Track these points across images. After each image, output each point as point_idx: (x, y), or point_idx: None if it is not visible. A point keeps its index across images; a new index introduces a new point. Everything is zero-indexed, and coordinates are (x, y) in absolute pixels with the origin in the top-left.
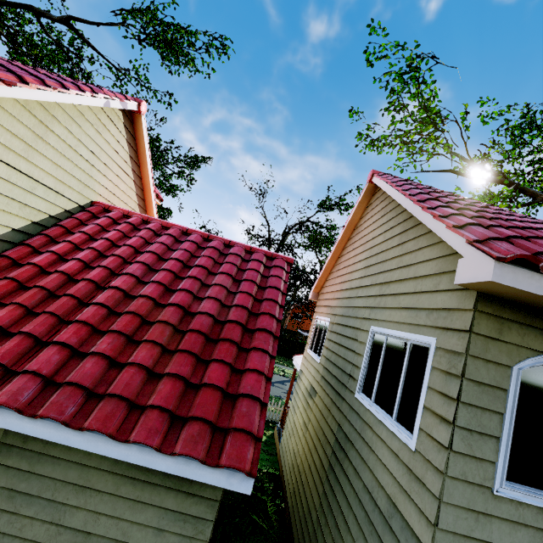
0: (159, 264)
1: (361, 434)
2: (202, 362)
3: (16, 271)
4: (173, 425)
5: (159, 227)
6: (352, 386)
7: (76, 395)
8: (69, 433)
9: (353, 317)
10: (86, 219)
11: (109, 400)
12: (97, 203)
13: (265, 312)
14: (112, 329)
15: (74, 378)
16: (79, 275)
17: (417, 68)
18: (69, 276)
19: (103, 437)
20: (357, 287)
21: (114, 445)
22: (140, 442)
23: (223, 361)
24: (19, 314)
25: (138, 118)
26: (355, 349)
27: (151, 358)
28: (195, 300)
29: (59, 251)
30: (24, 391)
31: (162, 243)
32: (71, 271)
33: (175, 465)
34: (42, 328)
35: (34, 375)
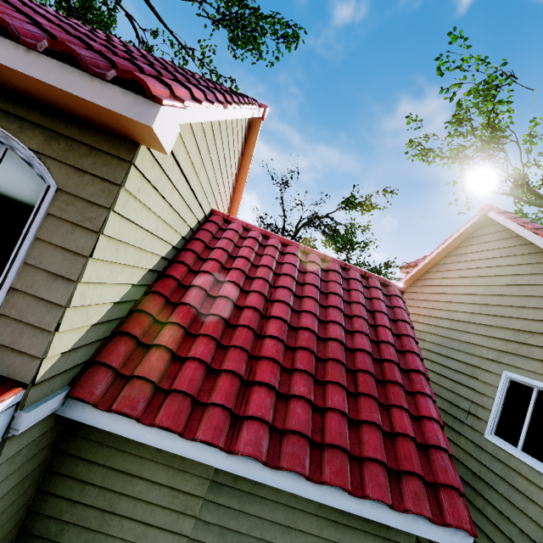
0: (298, 289)
1: (505, 479)
2: (381, 406)
3: (188, 296)
4: (390, 478)
5: (279, 244)
6: (476, 425)
7: (304, 445)
8: (307, 486)
9: (462, 352)
10: (214, 231)
11: (332, 451)
12: (216, 211)
13: (411, 351)
14: (299, 368)
15: (295, 426)
16: (239, 300)
17: (498, 86)
18: (233, 302)
19: (339, 491)
20: (465, 321)
21: (349, 500)
22: (380, 500)
23: (402, 407)
24: (213, 347)
25: (257, 123)
26: (476, 387)
27: (344, 403)
28: (345, 334)
29: (213, 271)
30: (261, 440)
31: (292, 265)
32: (234, 297)
33: (403, 521)
34: (242, 366)
35: (260, 421)
